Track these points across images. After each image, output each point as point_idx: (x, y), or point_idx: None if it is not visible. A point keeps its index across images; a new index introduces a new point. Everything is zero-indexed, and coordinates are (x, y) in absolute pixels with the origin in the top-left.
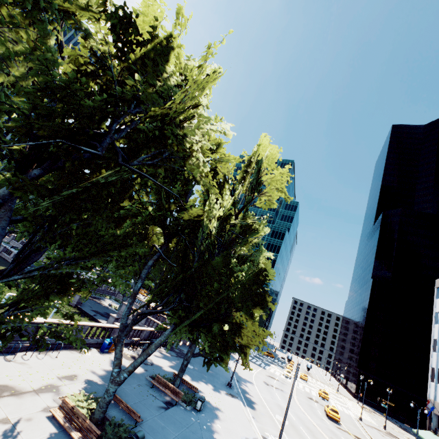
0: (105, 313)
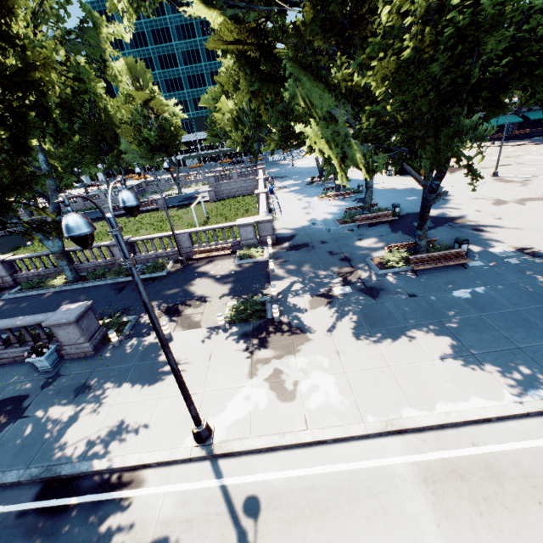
0: (186, 199)
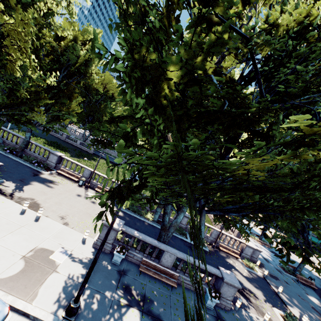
0: None
